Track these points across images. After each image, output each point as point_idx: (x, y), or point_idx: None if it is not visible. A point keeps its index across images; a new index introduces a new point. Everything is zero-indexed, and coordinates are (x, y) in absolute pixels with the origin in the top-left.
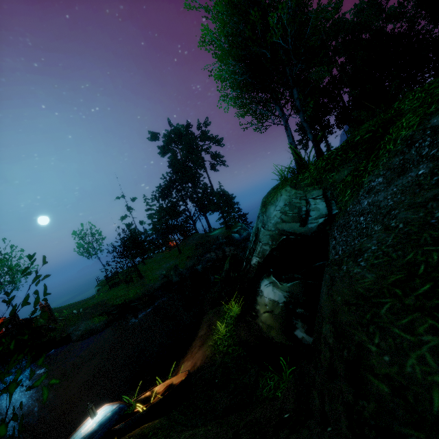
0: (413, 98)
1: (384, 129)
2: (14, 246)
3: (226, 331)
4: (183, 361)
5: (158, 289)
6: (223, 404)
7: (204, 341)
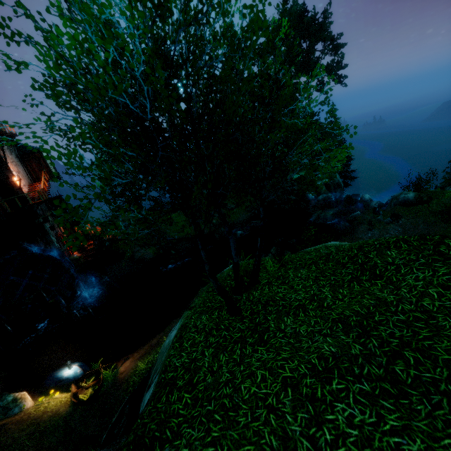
0: (185, 447)
1: (134, 447)
2: None
3: (146, 366)
4: (134, 354)
5: None
6: (89, 430)
7: (142, 355)
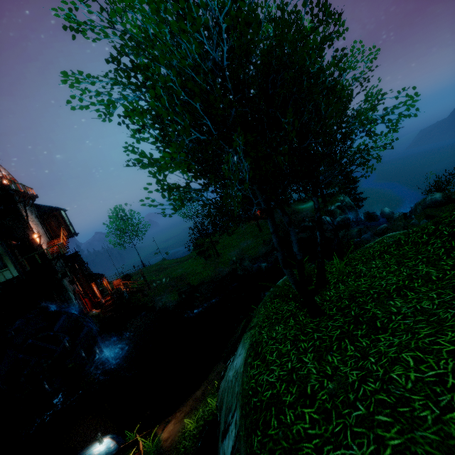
0: None
1: None
2: (133, 210)
3: (197, 425)
4: (176, 414)
5: (223, 278)
6: None
7: (188, 413)
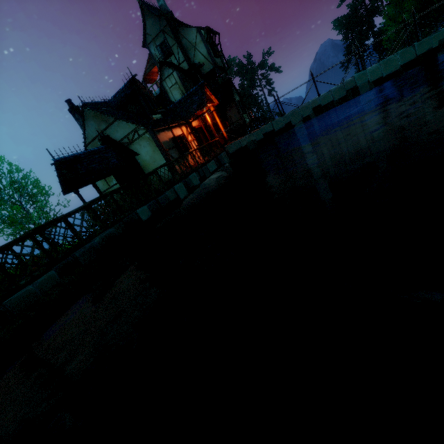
0: None
1: None
2: None
3: None
4: None
5: None
6: None
7: None
